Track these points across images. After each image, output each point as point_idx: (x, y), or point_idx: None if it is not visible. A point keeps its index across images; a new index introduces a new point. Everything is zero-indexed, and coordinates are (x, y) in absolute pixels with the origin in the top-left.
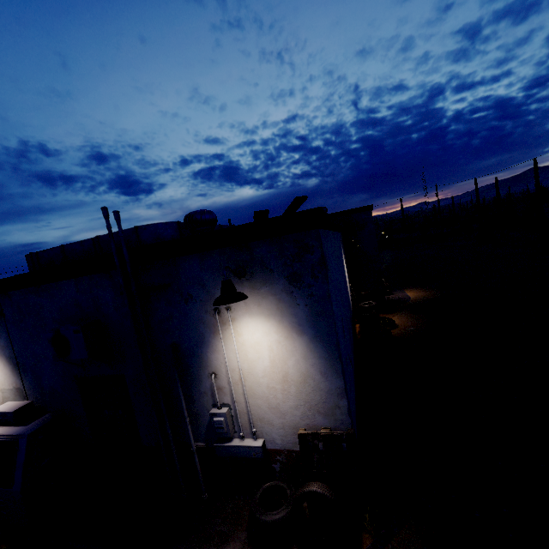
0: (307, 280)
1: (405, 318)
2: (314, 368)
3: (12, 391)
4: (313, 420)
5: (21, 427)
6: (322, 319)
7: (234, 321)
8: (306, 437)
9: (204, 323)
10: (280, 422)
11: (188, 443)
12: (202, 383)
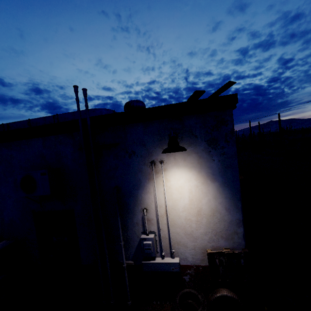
0: (221, 144)
1: None
2: (221, 205)
3: None
4: (217, 243)
5: None
6: (230, 171)
7: (165, 171)
8: (214, 255)
9: (142, 172)
10: (192, 244)
11: (119, 262)
12: (135, 216)
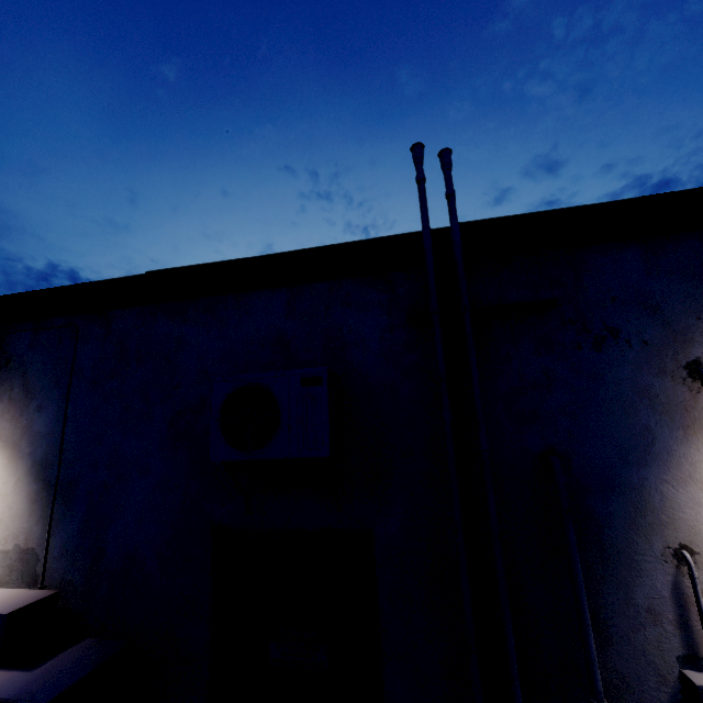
0: None
1: None
2: None
3: (5, 558)
4: None
5: (15, 673)
6: None
7: None
8: None
9: (653, 401)
10: None
11: None
12: (642, 576)
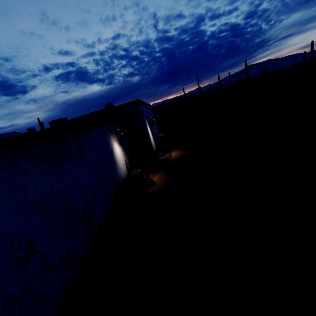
0: None
1: (162, 176)
2: None
3: None
4: None
5: None
6: None
7: None
8: None
9: None
10: None
11: None
12: None
